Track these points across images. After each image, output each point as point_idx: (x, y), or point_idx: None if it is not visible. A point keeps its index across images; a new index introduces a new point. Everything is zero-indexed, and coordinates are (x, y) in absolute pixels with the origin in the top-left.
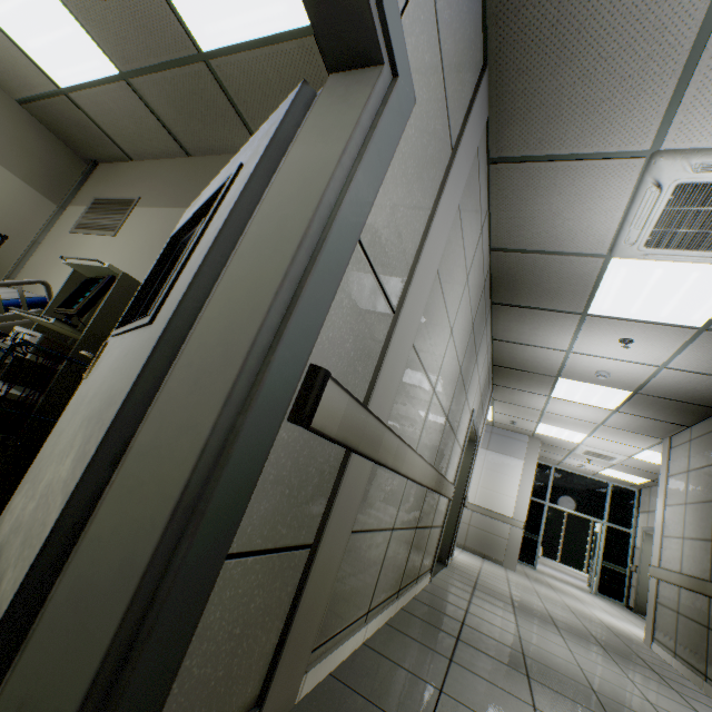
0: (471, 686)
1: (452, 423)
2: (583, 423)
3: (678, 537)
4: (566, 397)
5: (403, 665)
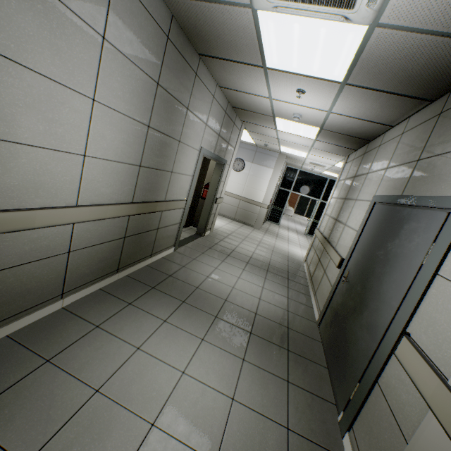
0: (127, 318)
1: (157, 166)
2: (302, 146)
3: (328, 216)
4: (286, 131)
5: (82, 316)
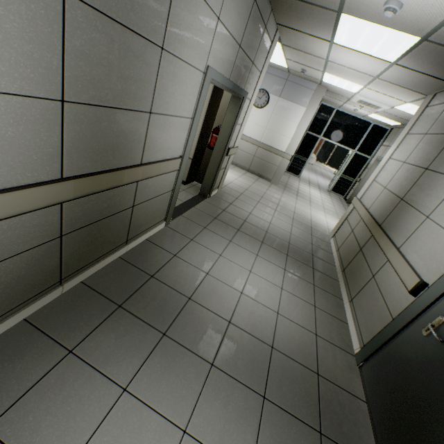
0: (54, 395)
1: (111, 101)
2: (361, 75)
3: (382, 186)
4: (348, 44)
5: None
